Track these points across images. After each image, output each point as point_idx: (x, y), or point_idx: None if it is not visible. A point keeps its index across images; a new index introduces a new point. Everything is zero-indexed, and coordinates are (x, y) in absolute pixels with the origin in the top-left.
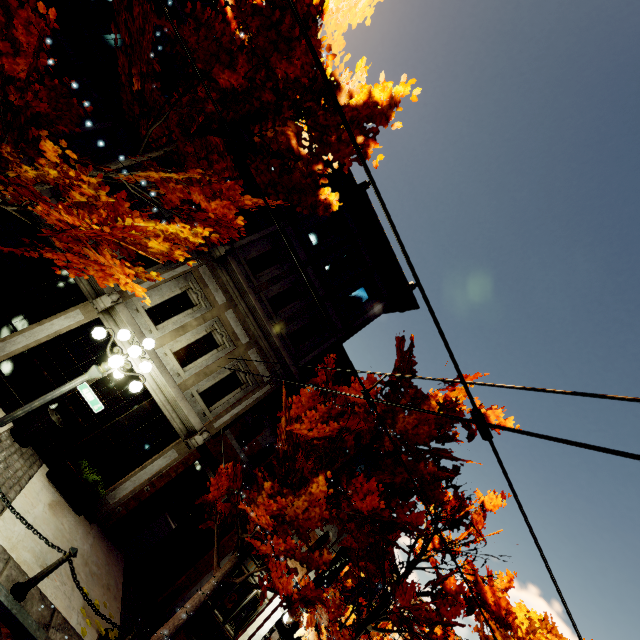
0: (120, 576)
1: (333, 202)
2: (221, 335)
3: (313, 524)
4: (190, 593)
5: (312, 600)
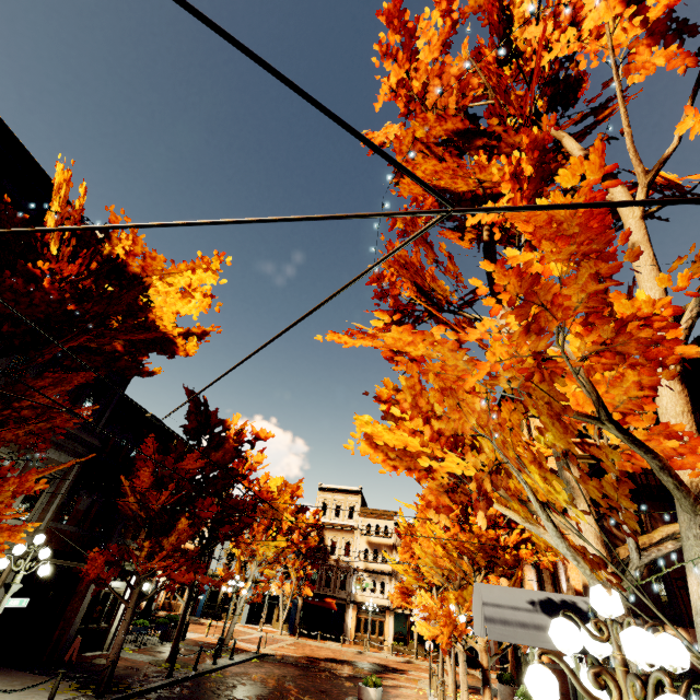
0: (22, 673)
1: (156, 371)
2: (9, 458)
3: (184, 542)
4: (70, 635)
5: (195, 571)
